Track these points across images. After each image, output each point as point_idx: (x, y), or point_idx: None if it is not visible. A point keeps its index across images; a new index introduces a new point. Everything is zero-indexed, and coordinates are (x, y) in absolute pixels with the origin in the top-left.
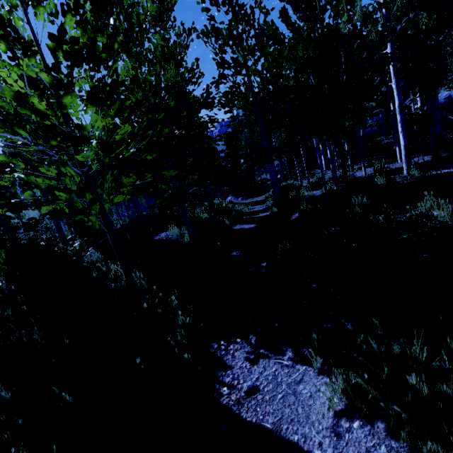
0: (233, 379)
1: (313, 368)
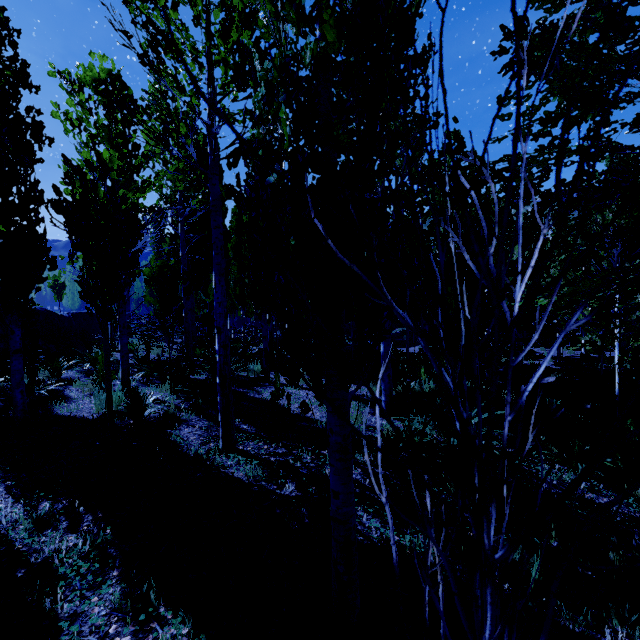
0: None
1: None
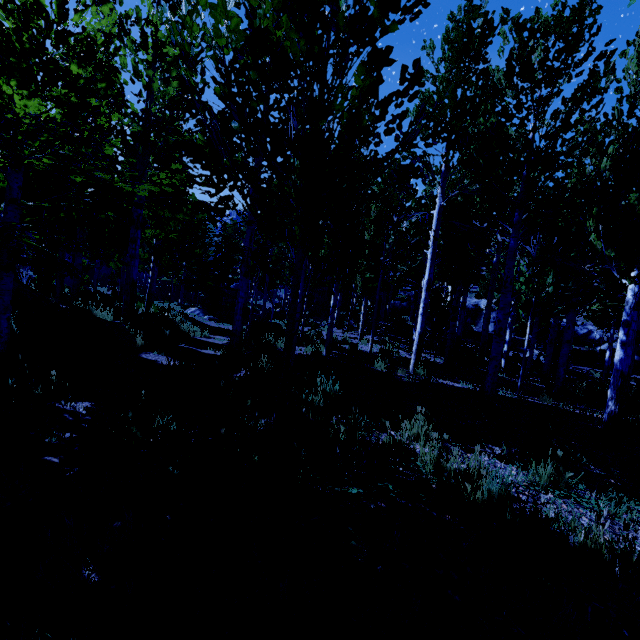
0: None
1: None
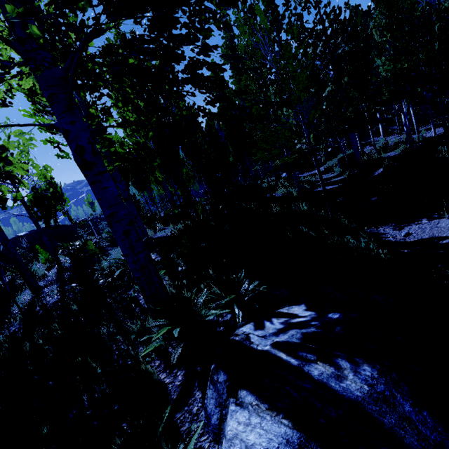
0: (392, 235)
1: (443, 218)
